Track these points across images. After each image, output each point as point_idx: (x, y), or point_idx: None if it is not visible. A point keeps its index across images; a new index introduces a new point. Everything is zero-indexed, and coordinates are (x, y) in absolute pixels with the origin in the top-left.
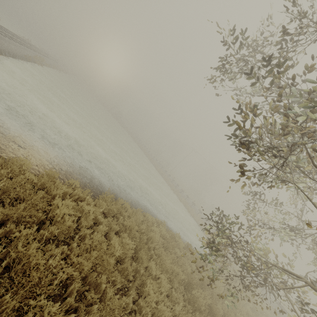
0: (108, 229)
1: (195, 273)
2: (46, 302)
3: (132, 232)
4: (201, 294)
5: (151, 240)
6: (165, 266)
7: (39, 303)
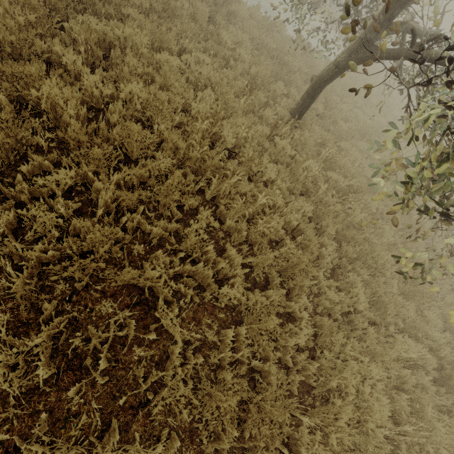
0: (176, 1)
1: (298, 55)
2: (133, 11)
3: (205, 1)
4: (294, 58)
5: (235, 17)
6: (250, 34)
7: (129, 13)
